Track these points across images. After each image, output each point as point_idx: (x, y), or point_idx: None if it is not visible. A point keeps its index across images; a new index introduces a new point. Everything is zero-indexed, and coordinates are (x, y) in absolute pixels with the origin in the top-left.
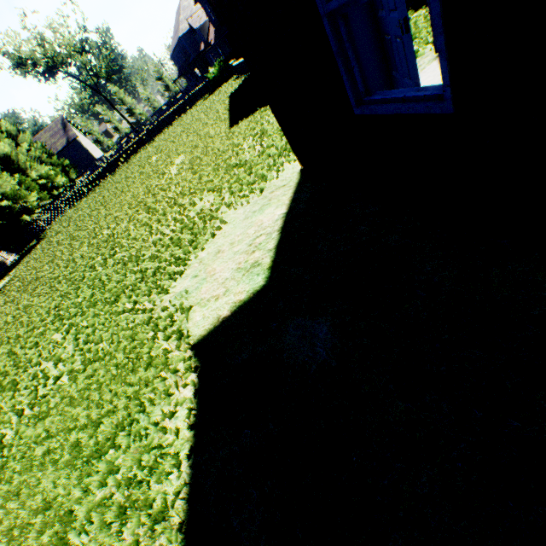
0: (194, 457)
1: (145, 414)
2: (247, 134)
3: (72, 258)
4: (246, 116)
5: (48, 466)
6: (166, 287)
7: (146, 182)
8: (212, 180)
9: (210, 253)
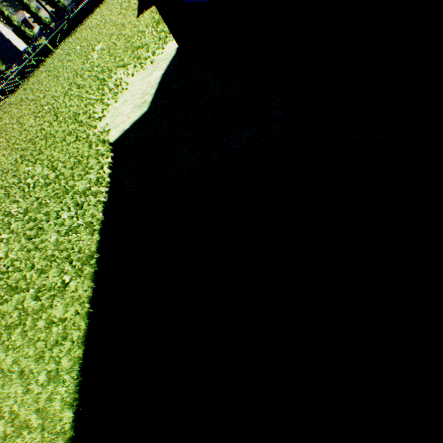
0: (112, 177)
1: (89, 173)
2: (149, 22)
3: (24, 129)
4: (150, 6)
5: (43, 206)
6: (95, 125)
7: (74, 68)
8: (123, 59)
9: (120, 103)
